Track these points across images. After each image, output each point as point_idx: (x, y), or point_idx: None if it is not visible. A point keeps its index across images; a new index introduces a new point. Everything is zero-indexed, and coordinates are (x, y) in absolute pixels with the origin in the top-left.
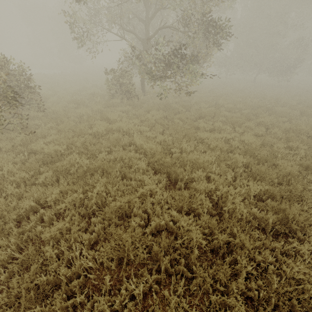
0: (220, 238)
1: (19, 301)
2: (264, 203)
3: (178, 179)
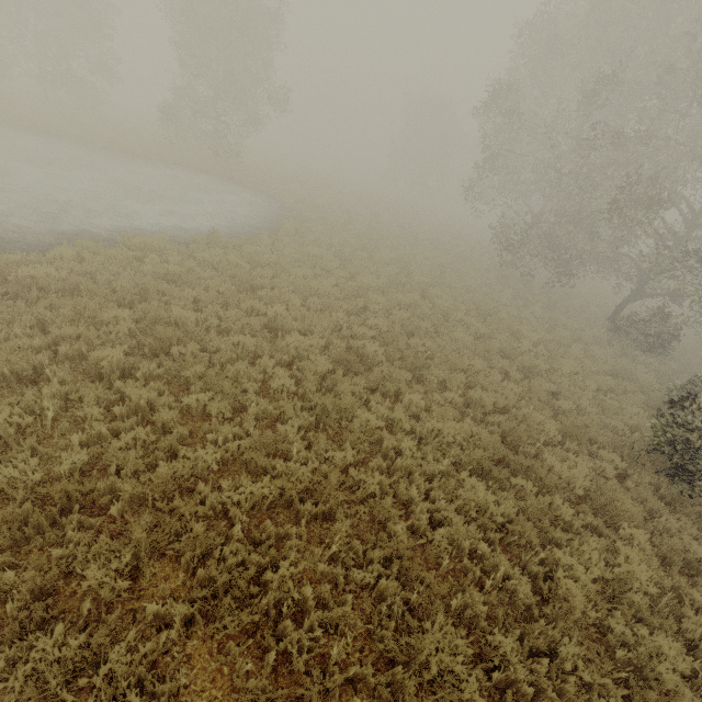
0: None
1: None
2: None
3: None
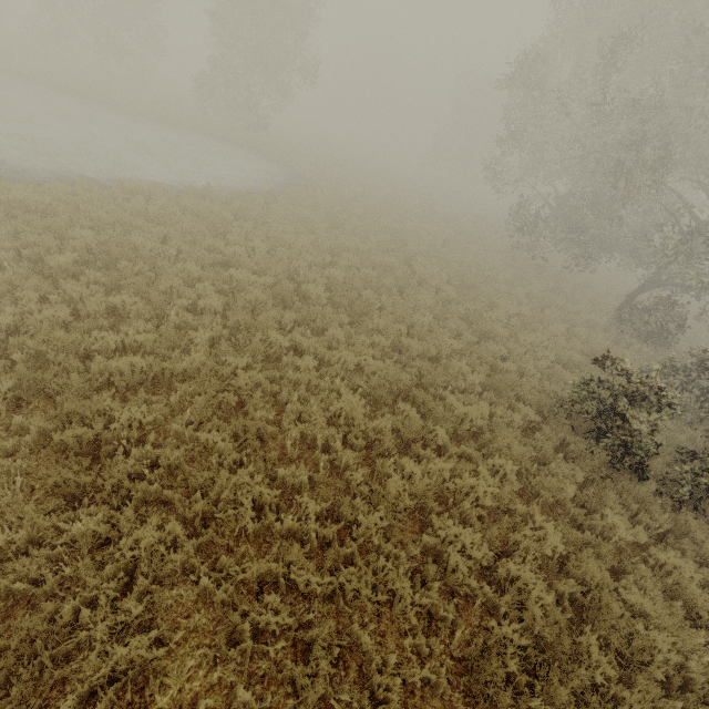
0: None
1: None
2: None
3: None
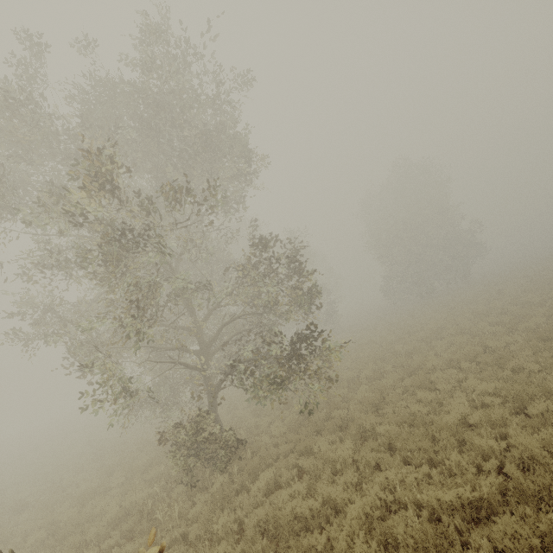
0: None
1: None
2: None
3: None
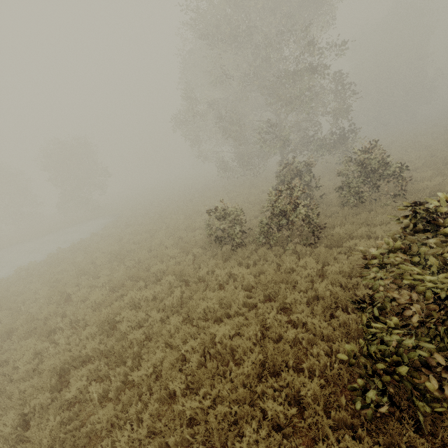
0: None
1: None
2: None
3: None
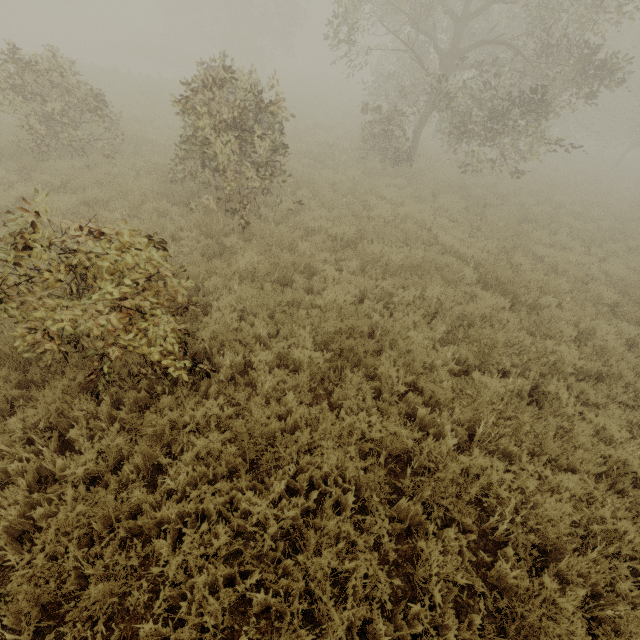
0: (591, 366)
1: (414, 364)
2: (639, 352)
3: (516, 303)
